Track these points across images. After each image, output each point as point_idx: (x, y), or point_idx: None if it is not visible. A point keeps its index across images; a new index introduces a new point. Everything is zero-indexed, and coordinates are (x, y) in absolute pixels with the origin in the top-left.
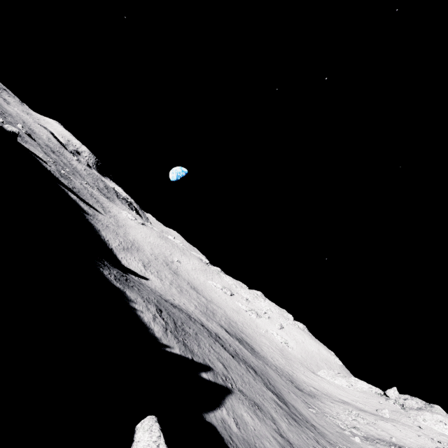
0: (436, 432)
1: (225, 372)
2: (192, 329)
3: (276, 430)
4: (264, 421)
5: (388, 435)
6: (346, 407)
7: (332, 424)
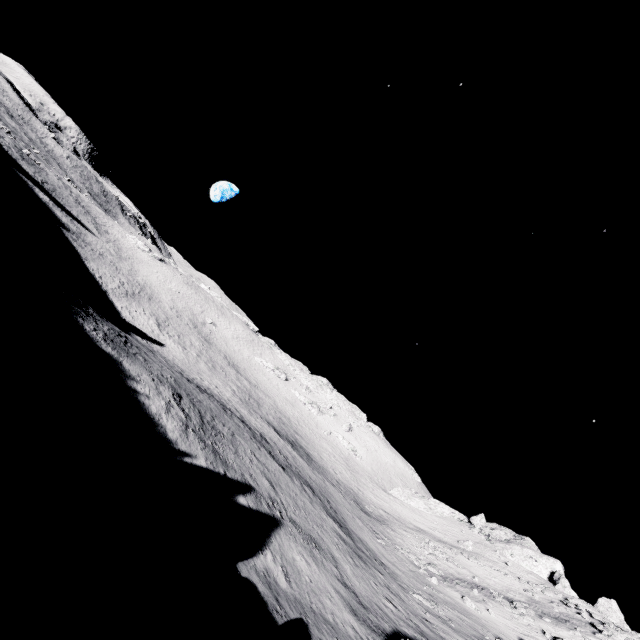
0: (524, 570)
1: (273, 494)
2: (227, 427)
3: (339, 577)
4: (323, 565)
5: (470, 574)
6: (422, 536)
7: (404, 560)
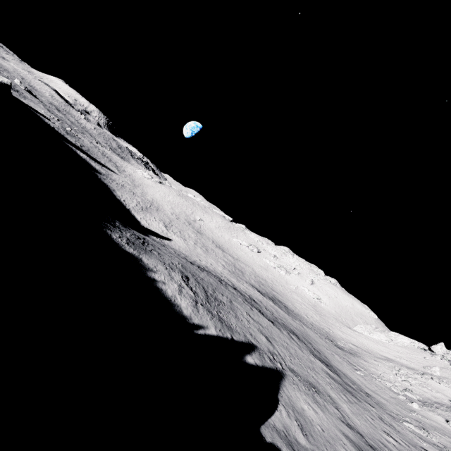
0: None
1: (270, 347)
2: (225, 296)
3: (341, 418)
4: (326, 409)
5: (446, 398)
6: (391, 365)
7: (383, 388)
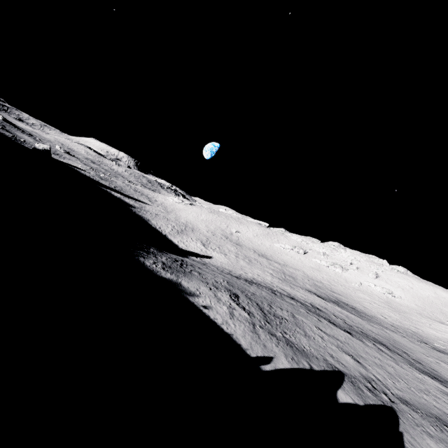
0: None
1: (362, 370)
2: (284, 310)
3: None
4: None
5: None
6: None
7: None
